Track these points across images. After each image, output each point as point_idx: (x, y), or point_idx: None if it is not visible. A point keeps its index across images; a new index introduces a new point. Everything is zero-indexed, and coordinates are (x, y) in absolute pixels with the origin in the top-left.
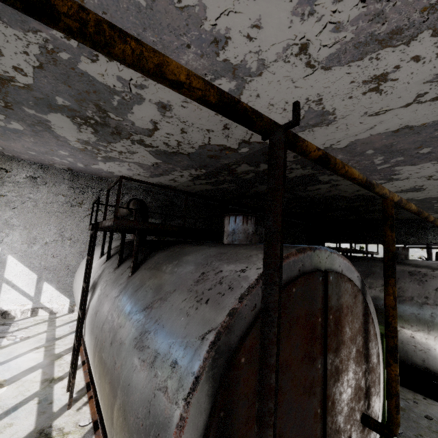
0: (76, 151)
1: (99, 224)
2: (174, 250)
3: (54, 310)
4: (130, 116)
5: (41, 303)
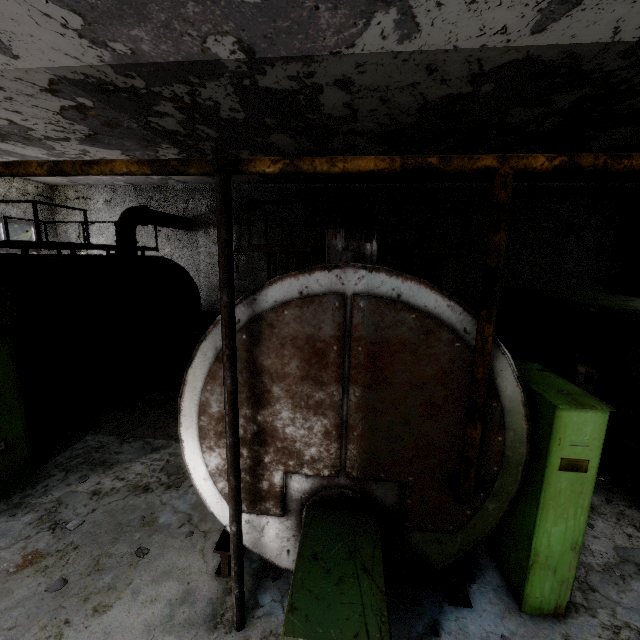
0: None
1: None
2: None
3: None
4: None
5: None
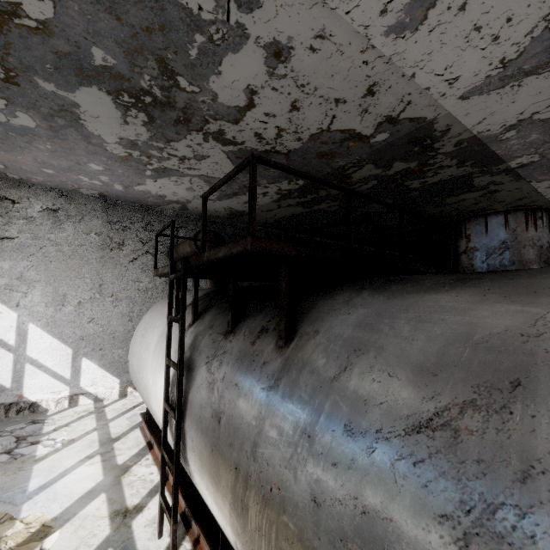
0: (115, 162)
1: (190, 261)
2: (355, 293)
3: (100, 396)
4: (213, 80)
5: (81, 387)
